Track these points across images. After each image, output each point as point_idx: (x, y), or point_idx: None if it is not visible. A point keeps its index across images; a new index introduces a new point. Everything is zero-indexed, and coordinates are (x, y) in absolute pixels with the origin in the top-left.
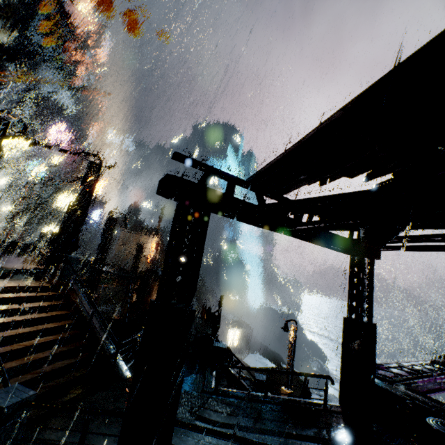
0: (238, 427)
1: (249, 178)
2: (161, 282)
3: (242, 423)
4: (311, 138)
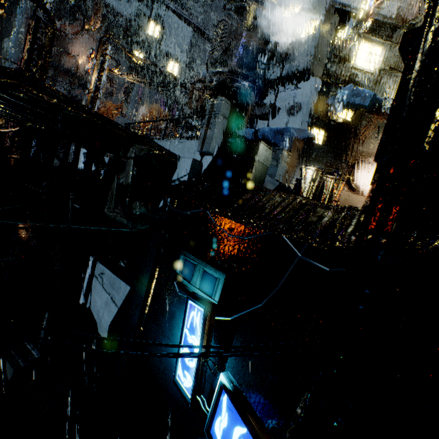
0: None
1: None
2: None
3: None
4: None
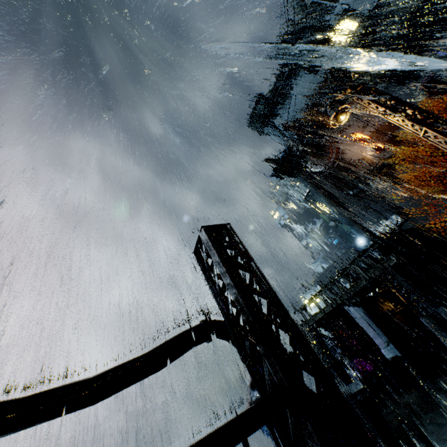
0: (428, 441)
1: (347, 266)
2: (426, 302)
3: (422, 444)
4: (360, 256)
